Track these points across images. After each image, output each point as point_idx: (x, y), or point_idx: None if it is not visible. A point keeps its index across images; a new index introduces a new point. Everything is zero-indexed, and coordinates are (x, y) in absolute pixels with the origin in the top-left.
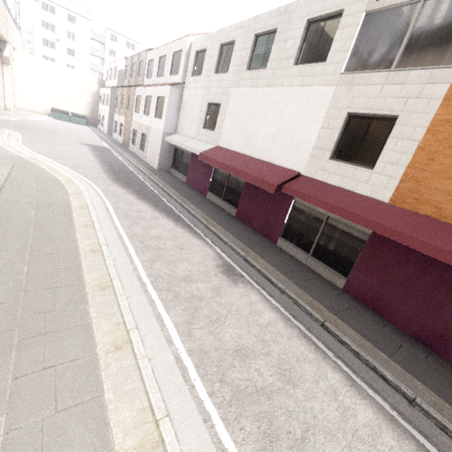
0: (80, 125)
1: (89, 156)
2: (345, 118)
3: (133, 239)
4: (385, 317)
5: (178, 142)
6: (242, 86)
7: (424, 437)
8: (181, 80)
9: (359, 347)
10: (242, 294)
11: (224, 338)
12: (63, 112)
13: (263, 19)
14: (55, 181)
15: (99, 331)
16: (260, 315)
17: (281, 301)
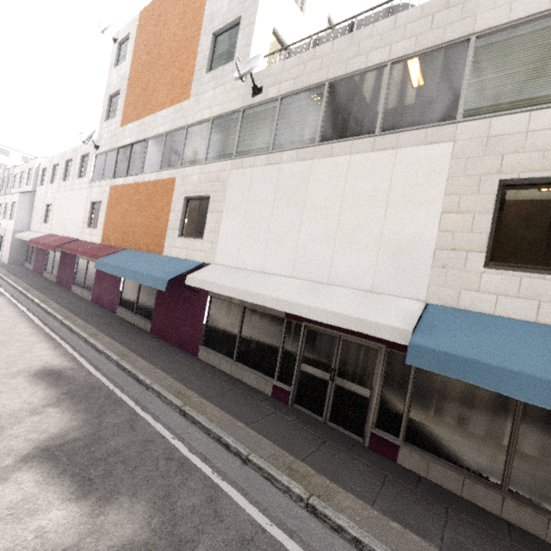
0: None
1: None
2: (90, 205)
3: None
4: (101, 305)
5: (22, 236)
6: (61, 191)
7: (37, 318)
8: (32, 189)
9: (50, 307)
10: None
11: None
12: None
13: (68, 153)
14: None
15: None
16: None
17: (21, 300)
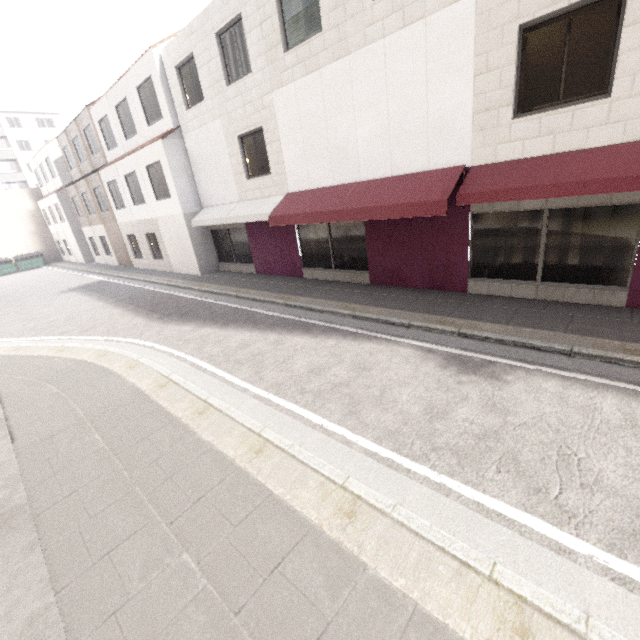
0: (36, 269)
1: (91, 304)
2: (516, 38)
3: (285, 394)
4: None
5: (218, 218)
6: (289, 81)
7: None
8: (173, 123)
9: None
10: (531, 391)
11: (616, 484)
12: (1, 262)
13: None
14: (80, 365)
15: (449, 615)
16: (597, 409)
17: (588, 370)
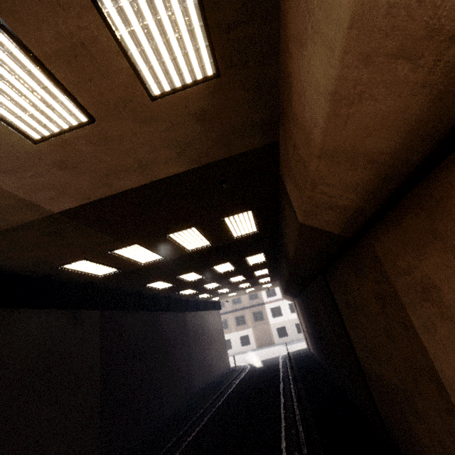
0: None
1: None
2: None
3: None
4: None
5: None
6: None
7: None
8: None
9: None
10: None
11: None
12: None
13: None
14: None
15: None
16: None
17: None
